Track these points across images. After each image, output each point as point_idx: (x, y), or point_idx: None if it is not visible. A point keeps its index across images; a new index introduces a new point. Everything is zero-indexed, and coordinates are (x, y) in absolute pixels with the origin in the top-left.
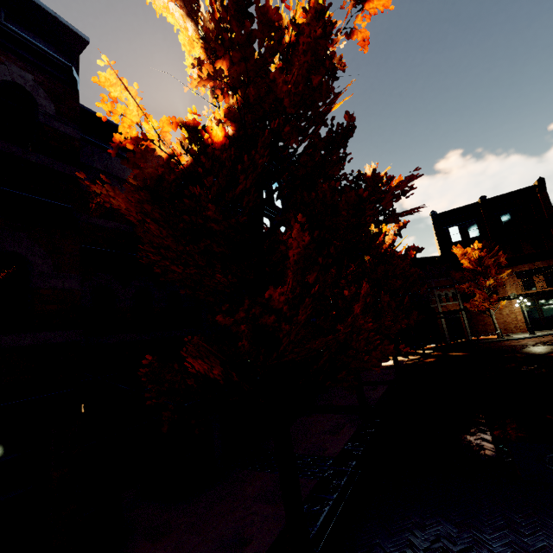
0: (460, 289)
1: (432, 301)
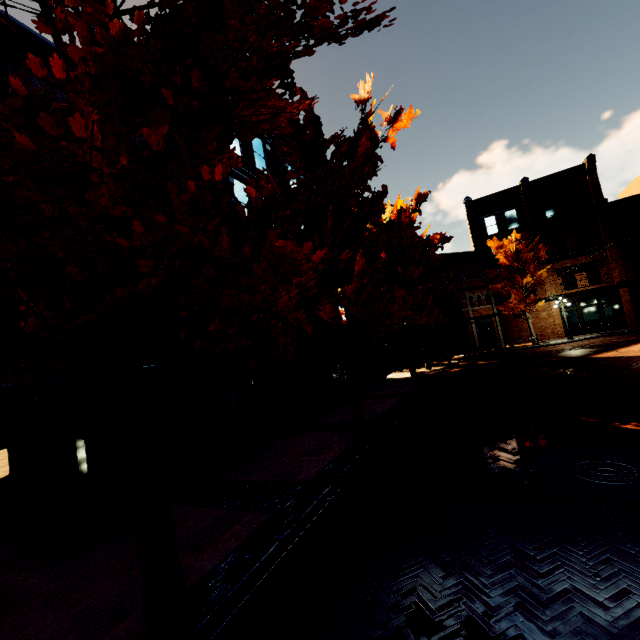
0: (494, 290)
1: (462, 305)
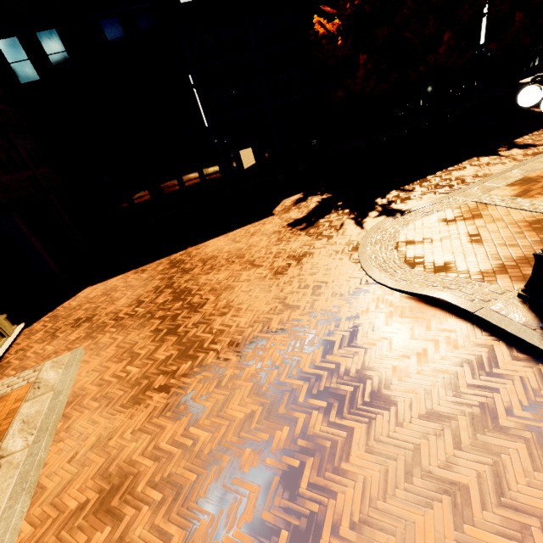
0: None
1: None
